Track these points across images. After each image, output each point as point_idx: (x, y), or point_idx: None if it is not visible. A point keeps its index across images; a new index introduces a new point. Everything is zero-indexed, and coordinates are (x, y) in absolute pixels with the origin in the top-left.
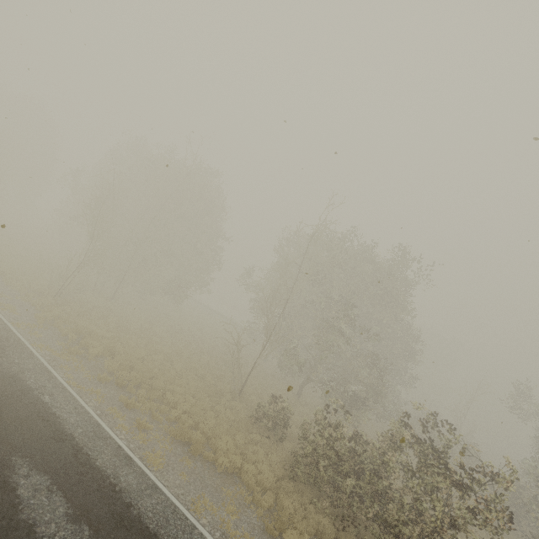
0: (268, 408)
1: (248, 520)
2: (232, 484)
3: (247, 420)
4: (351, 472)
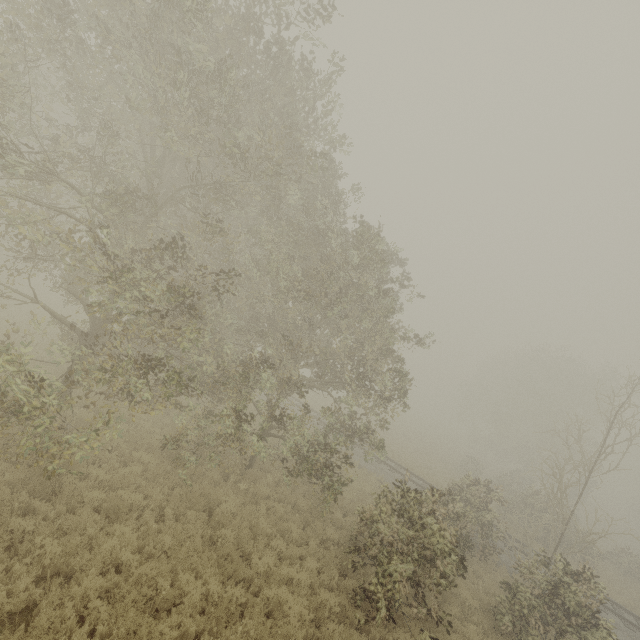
0: None
1: None
2: None
3: None
4: None
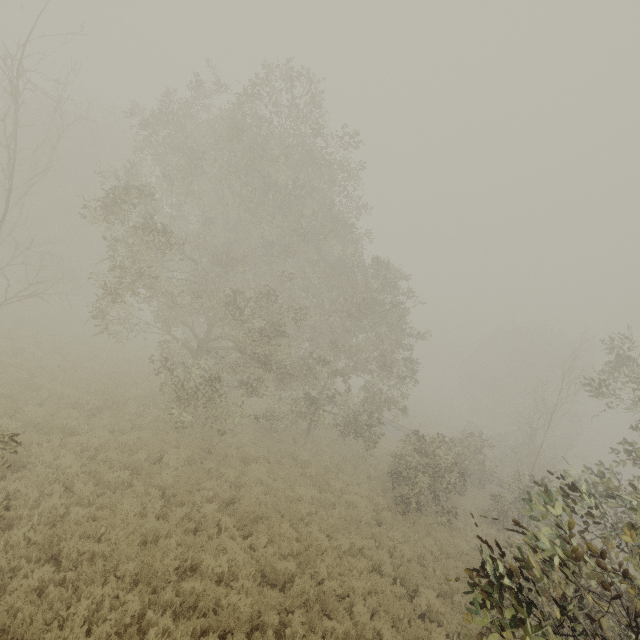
0: None
1: None
2: None
3: None
4: None
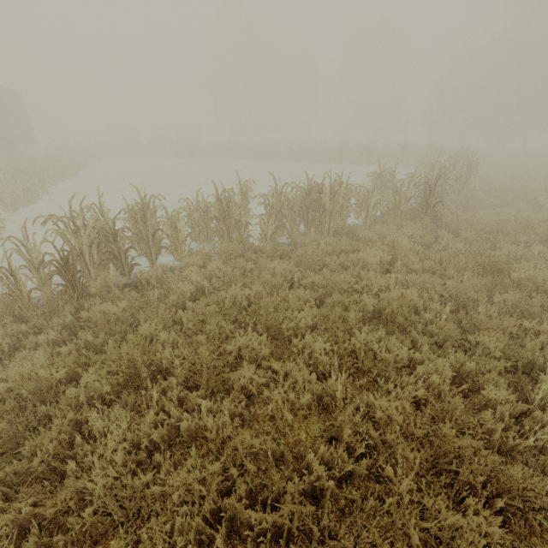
0: None
1: None
2: None
3: None
4: None
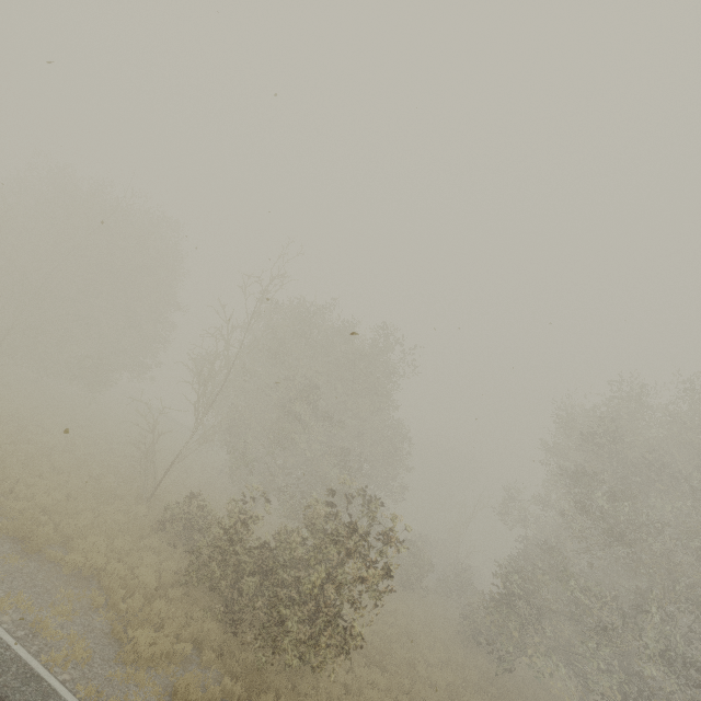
0: (179, 508)
1: (88, 623)
2: (81, 588)
3: (144, 524)
4: (260, 568)
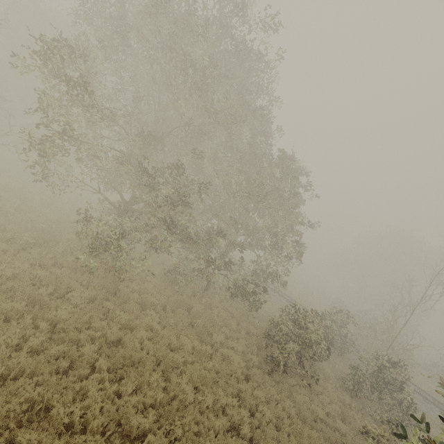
0: None
1: None
2: None
3: None
4: None
